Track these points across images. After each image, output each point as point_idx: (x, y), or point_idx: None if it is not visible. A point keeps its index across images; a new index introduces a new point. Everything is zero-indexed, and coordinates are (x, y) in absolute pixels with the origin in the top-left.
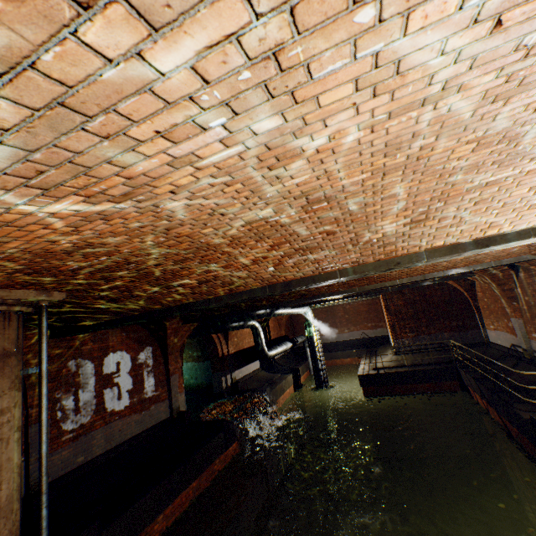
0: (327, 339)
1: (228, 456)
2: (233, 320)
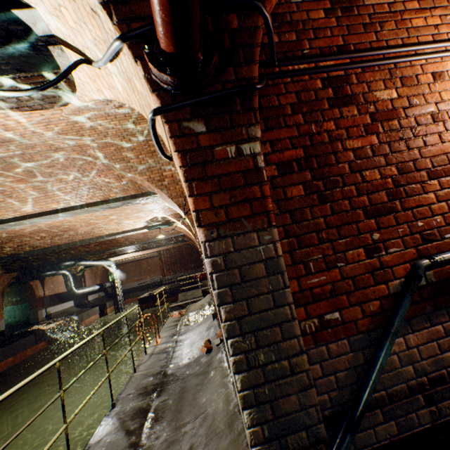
0: (136, 284)
1: (38, 349)
2: (47, 269)
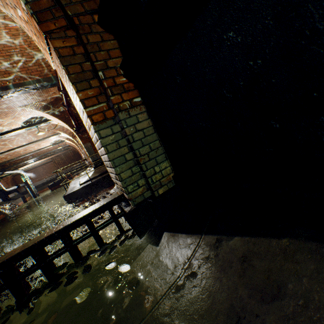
0: (39, 183)
1: (1, 217)
2: None
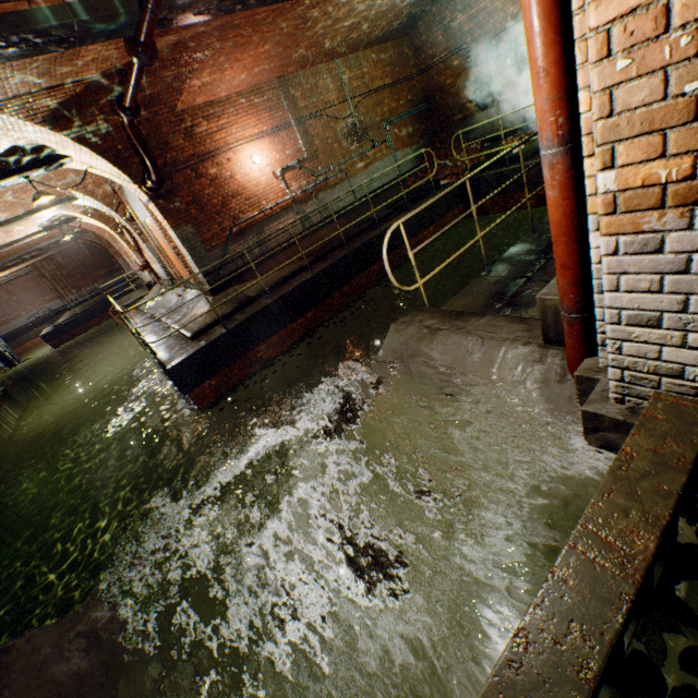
0: (6, 330)
1: None
2: None
